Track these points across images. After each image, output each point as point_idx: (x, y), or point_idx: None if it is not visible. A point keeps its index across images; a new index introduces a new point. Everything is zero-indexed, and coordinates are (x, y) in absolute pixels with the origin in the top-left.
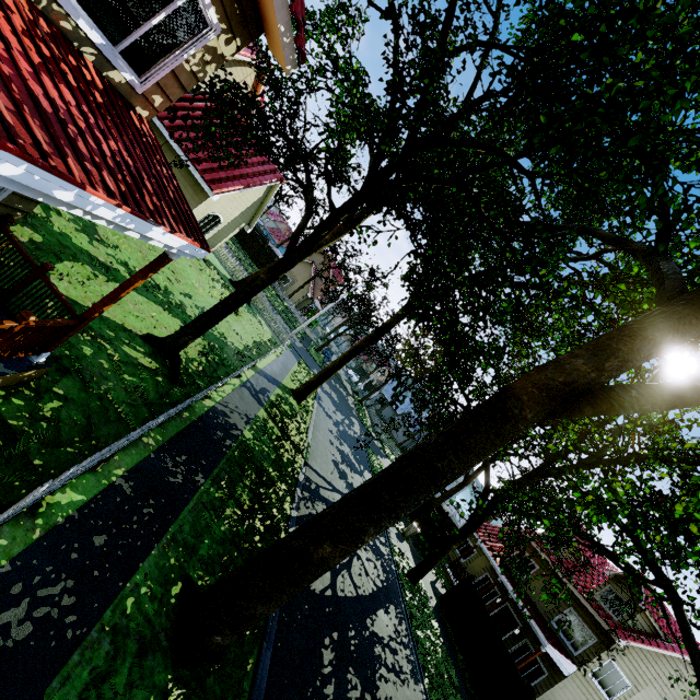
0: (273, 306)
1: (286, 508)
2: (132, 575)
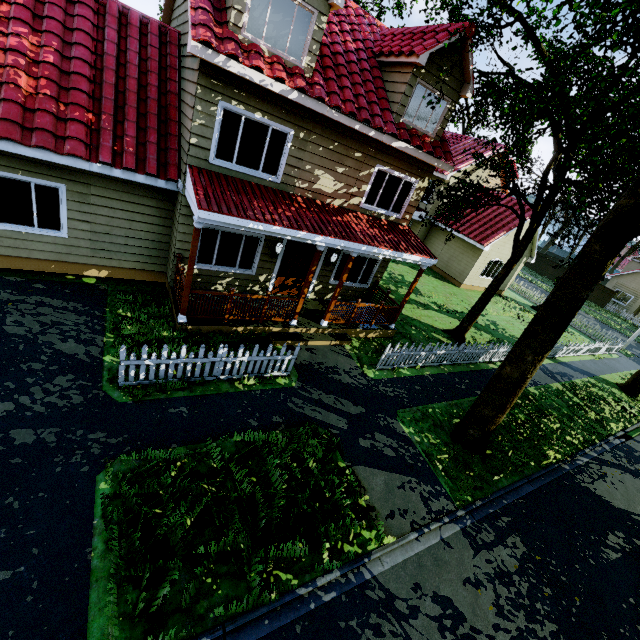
0: (605, 325)
1: (576, 443)
2: (432, 403)
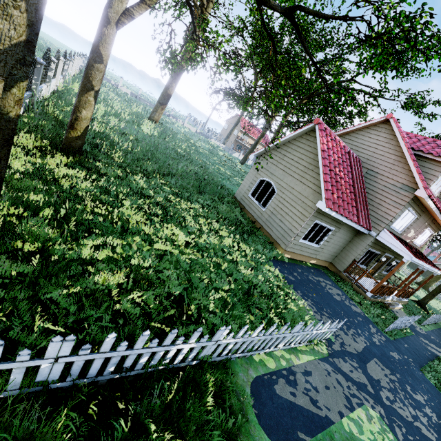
0: None
1: None
2: None
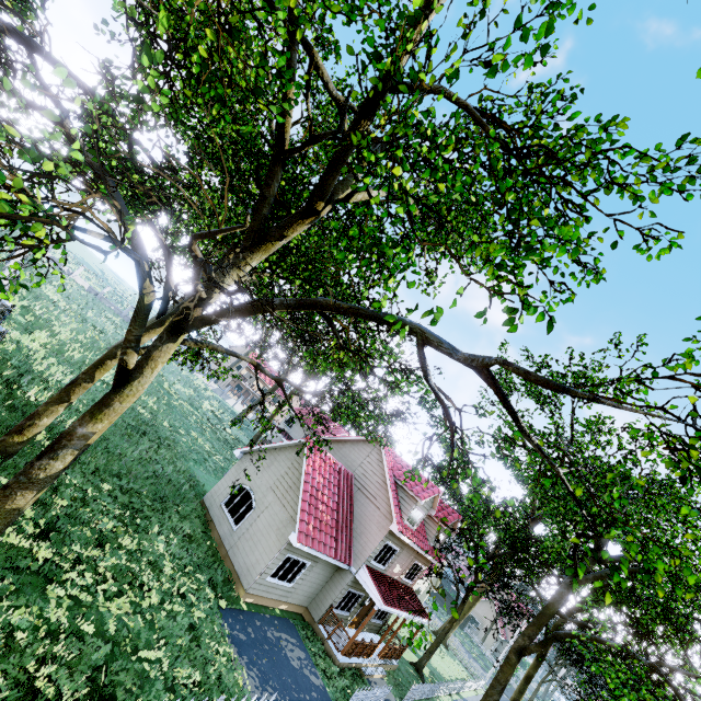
0: (469, 652)
1: None
2: None
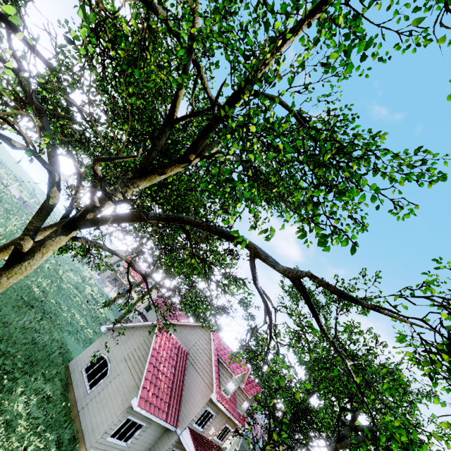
0: None
1: None
2: None
